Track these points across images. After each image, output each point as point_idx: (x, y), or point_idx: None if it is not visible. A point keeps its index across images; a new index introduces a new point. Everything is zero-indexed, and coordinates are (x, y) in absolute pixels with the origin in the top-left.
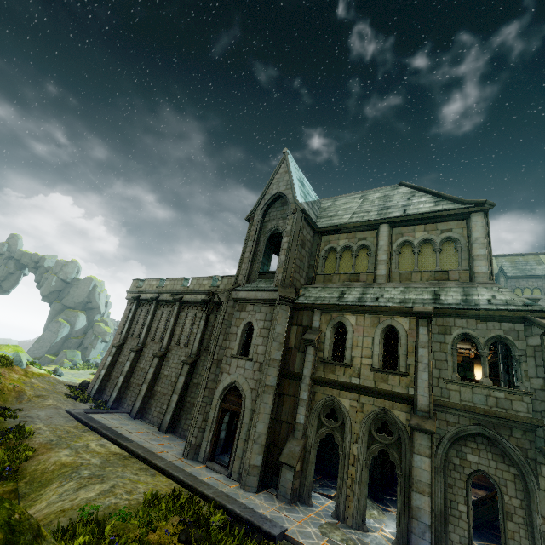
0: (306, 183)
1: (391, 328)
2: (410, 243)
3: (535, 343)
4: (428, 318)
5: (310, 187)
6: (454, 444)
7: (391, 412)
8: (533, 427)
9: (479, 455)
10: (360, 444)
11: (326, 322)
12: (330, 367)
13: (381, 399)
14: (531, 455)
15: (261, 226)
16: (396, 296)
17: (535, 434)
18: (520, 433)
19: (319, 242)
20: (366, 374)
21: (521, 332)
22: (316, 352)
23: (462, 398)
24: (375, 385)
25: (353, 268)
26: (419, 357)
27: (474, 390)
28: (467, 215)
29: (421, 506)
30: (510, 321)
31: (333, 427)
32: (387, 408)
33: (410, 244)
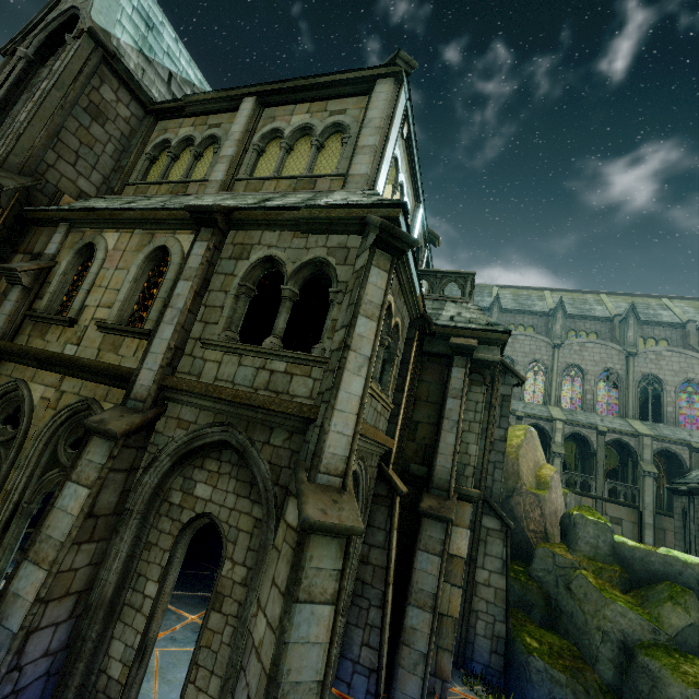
0: (175, 41)
1: (167, 254)
2: (281, 135)
3: (361, 265)
4: (214, 225)
5: (187, 57)
6: (183, 464)
7: (95, 406)
8: (304, 424)
9: (217, 484)
10: (23, 471)
11: (71, 245)
12: (43, 327)
13: (93, 383)
14: (285, 478)
15: (29, 71)
16: (203, 202)
17: (304, 438)
18: (284, 436)
19: (150, 130)
20: (92, 337)
21: (354, 250)
22: (26, 297)
23: (219, 376)
24: (98, 357)
25: (185, 174)
26: (174, 297)
27: (244, 359)
28: (372, 84)
29: (24, 591)
30: (344, 231)
31: (1, 439)
32: (96, 399)
33: (282, 137)
